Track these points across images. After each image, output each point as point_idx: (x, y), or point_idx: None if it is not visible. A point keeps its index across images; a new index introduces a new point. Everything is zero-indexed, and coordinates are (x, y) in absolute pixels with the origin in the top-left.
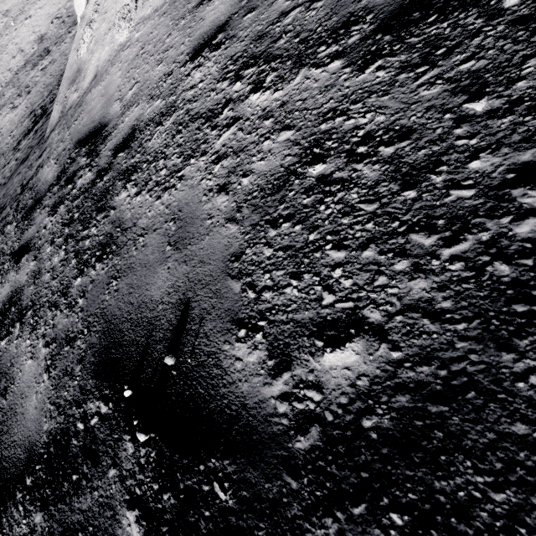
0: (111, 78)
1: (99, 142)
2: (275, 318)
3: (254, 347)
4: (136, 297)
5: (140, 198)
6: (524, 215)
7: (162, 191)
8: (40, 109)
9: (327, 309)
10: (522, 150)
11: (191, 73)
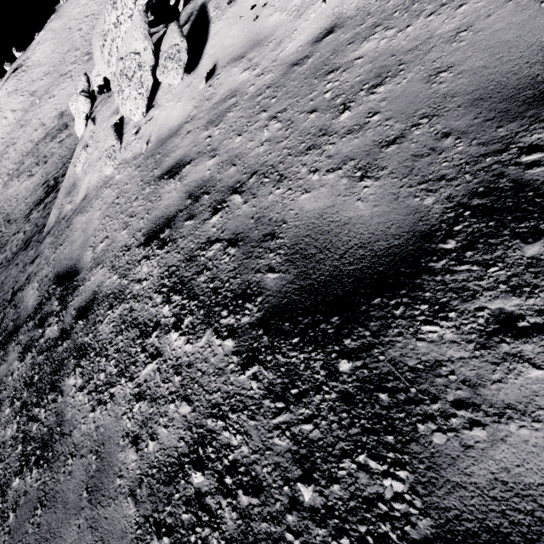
0: (93, 214)
1: (70, 291)
2: None
3: None
4: None
5: (81, 397)
6: None
7: (97, 402)
8: (53, 180)
9: None
10: None
11: (141, 261)
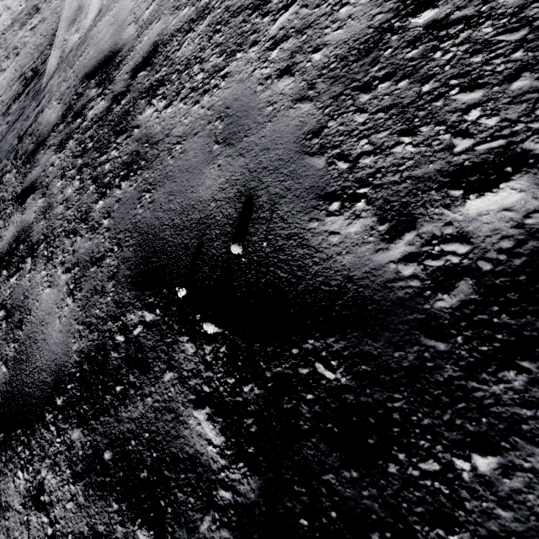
0: (121, 4)
1: (112, 69)
2: (382, 181)
3: (354, 217)
4: (178, 203)
5: (171, 109)
6: None
7: (200, 95)
8: (31, 71)
9: (464, 155)
10: None
11: None
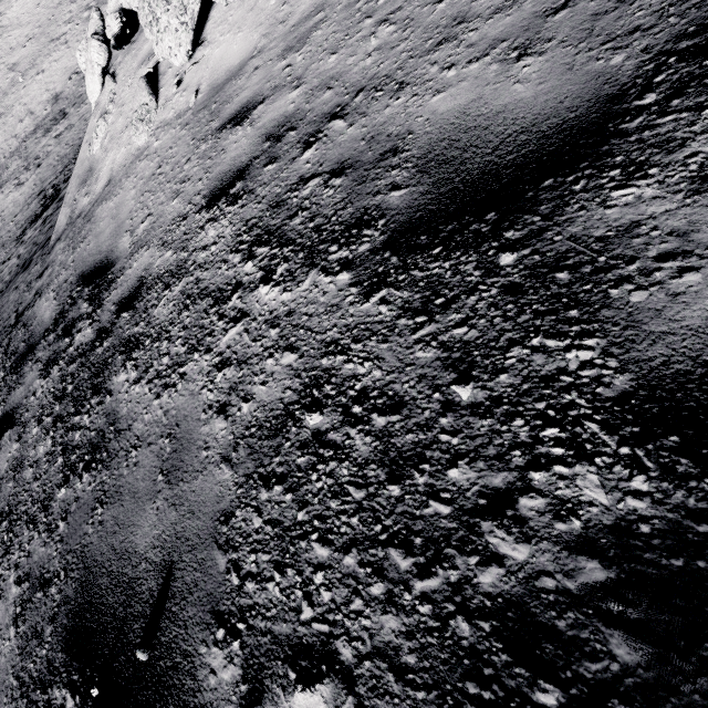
0: (124, 196)
1: (103, 287)
2: (254, 623)
3: (229, 659)
4: (120, 541)
5: (139, 389)
6: (489, 560)
7: (162, 387)
8: (52, 188)
9: (304, 627)
10: (495, 470)
11: (205, 226)
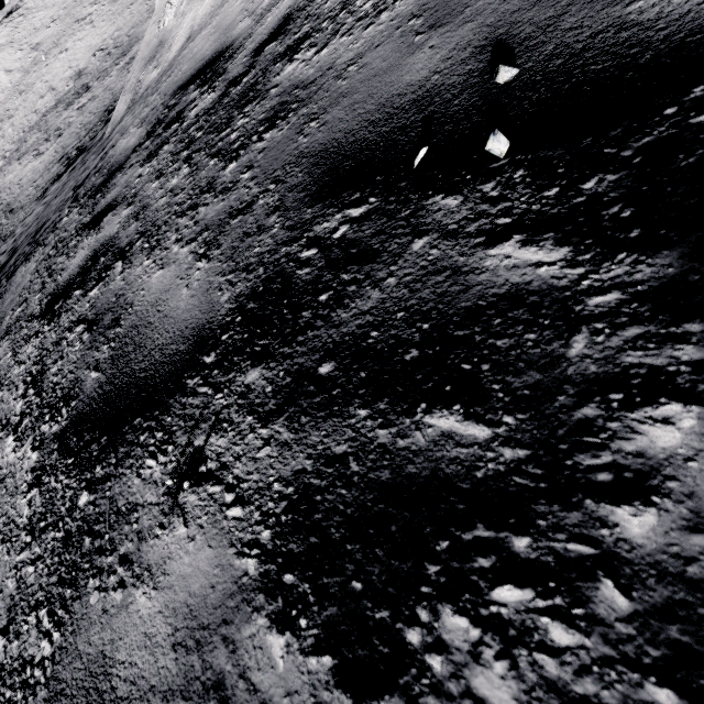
0: (225, 13)
1: (220, 65)
2: None
3: None
4: (371, 104)
5: (328, 49)
6: None
7: (373, 17)
8: (76, 150)
9: None
10: None
11: None
